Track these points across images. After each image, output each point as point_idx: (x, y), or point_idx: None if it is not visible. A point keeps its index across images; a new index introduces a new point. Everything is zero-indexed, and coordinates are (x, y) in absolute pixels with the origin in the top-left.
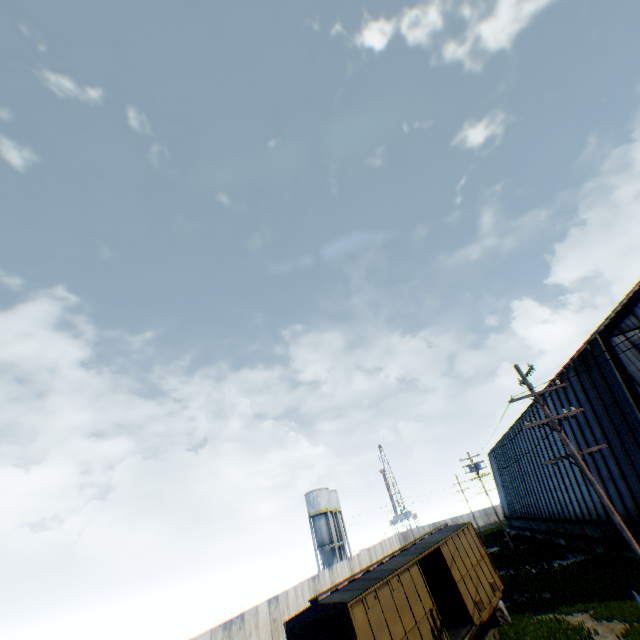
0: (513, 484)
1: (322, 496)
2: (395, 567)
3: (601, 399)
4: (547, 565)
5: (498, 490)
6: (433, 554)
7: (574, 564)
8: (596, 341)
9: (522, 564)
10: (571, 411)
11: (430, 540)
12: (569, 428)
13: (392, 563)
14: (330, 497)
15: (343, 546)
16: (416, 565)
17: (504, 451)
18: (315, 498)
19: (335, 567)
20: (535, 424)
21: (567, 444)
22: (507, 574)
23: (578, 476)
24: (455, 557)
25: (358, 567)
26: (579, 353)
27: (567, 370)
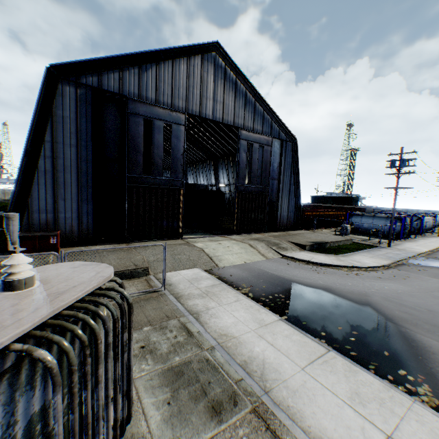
0: None
1: None
2: None
3: None
4: None
5: None
6: None
7: None
8: (48, 74)
9: None
10: None
11: None
12: None
13: None
14: None
15: None
16: None
17: None
18: None
19: None
20: None
21: None
22: None
23: None
24: None
25: None
26: None
27: None
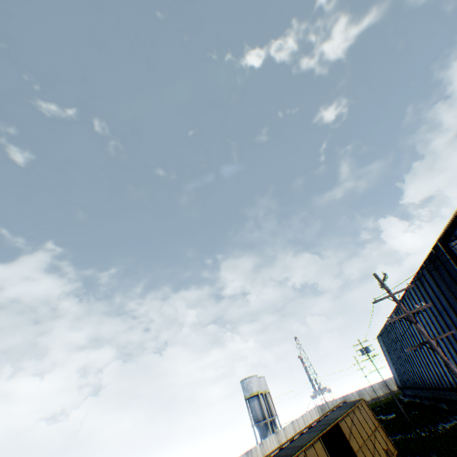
0: (399, 360)
1: (253, 382)
2: (302, 444)
3: (451, 290)
4: (433, 429)
5: (389, 366)
6: (337, 427)
7: (455, 427)
8: (438, 246)
9: (414, 428)
10: (422, 306)
11: (331, 417)
12: (432, 314)
13: (300, 440)
14: (259, 382)
15: (274, 421)
16: (319, 441)
17: (388, 334)
18: (248, 384)
19: (265, 441)
20: (395, 319)
21: (422, 333)
22: (402, 438)
23: (446, 352)
24: (352, 430)
25: (285, 439)
26: (427, 256)
27: (421, 270)
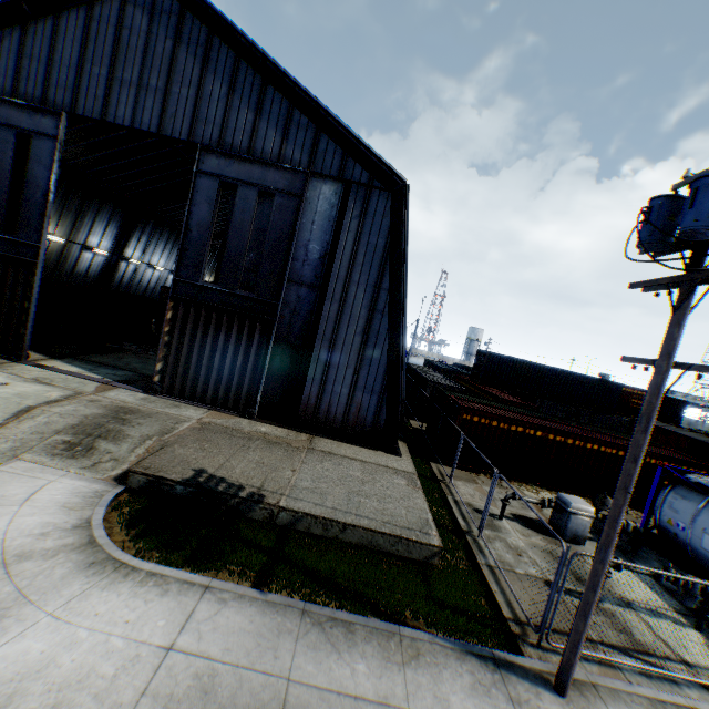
0: None
1: None
2: None
3: None
4: None
5: None
6: None
7: None
8: None
9: None
10: None
11: None
12: None
13: None
14: None
15: None
16: None
17: None
18: None
19: None
20: None
21: None
22: None
23: None
24: None
25: None
26: None
27: None
